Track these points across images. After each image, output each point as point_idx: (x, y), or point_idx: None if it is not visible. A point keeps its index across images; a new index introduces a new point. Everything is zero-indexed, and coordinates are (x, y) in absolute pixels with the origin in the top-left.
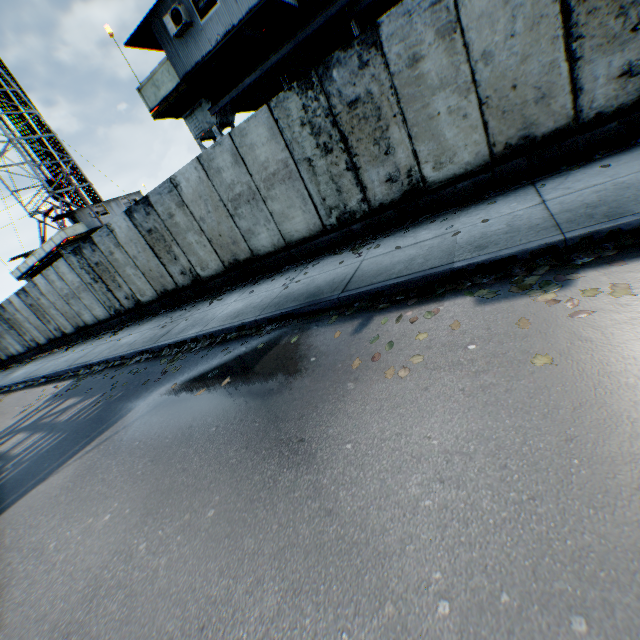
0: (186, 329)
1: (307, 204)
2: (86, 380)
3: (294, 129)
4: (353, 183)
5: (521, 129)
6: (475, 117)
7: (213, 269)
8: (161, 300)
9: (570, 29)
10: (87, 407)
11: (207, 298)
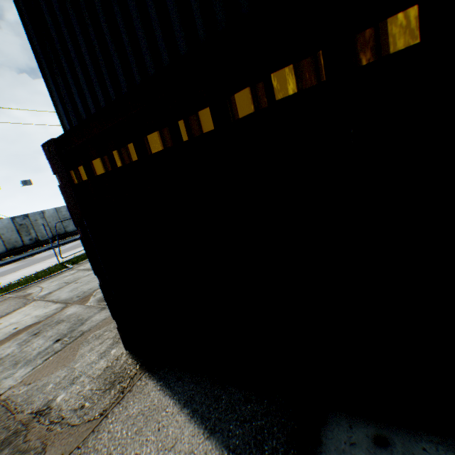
0: None
1: None
2: None
3: None
4: None
5: (14, 246)
6: (3, 243)
7: None
8: None
9: (20, 233)
10: None
11: None
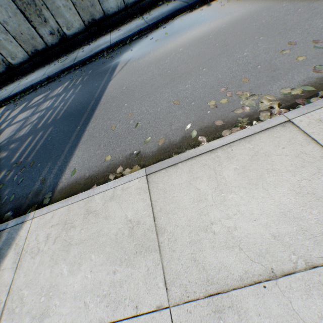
0: (93, 50)
1: None
2: (27, 96)
3: None
4: None
5: None
6: None
7: (76, 28)
8: (33, 60)
9: None
10: (70, 84)
11: (75, 50)
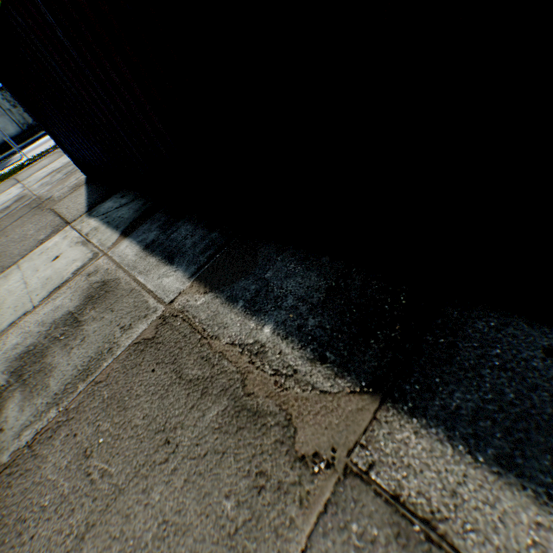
0: None
1: (15, 124)
2: None
3: (1, 101)
4: (29, 116)
5: None
6: None
7: None
8: None
9: None
10: None
11: None
